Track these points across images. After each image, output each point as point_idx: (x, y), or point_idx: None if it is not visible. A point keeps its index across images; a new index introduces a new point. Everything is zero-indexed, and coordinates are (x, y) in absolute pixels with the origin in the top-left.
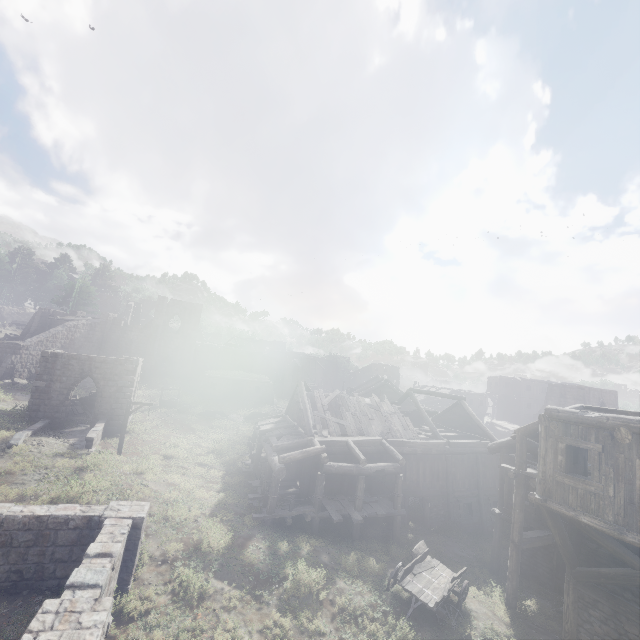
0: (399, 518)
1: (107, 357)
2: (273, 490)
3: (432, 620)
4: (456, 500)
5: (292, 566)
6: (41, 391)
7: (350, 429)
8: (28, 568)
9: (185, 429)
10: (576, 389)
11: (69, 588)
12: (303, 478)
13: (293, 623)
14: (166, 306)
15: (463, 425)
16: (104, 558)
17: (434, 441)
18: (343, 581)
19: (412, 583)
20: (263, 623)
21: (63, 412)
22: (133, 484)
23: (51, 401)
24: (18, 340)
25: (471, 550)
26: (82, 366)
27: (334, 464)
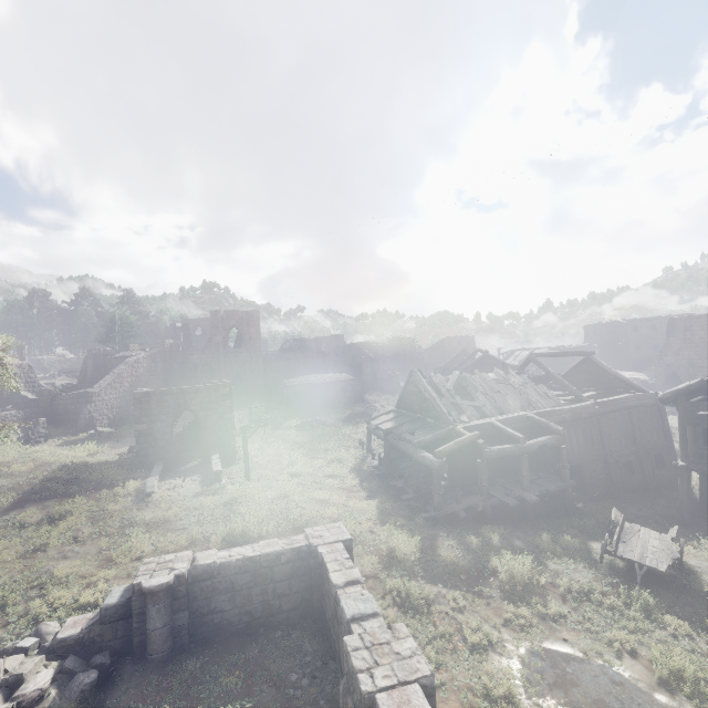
0: (570, 490)
1: (199, 386)
2: (437, 487)
3: (661, 583)
4: (615, 461)
5: (497, 557)
6: (144, 434)
7: (487, 409)
8: (256, 608)
9: (290, 444)
10: (705, 318)
11: (352, 621)
12: (454, 469)
13: (529, 611)
14: (221, 320)
15: (597, 382)
16: (354, 586)
17: (581, 404)
18: (552, 562)
19: (628, 551)
20: (501, 617)
21: (172, 451)
22: (288, 508)
23: (157, 443)
24: (77, 389)
25: (647, 508)
26: (177, 400)
27: (493, 448)
